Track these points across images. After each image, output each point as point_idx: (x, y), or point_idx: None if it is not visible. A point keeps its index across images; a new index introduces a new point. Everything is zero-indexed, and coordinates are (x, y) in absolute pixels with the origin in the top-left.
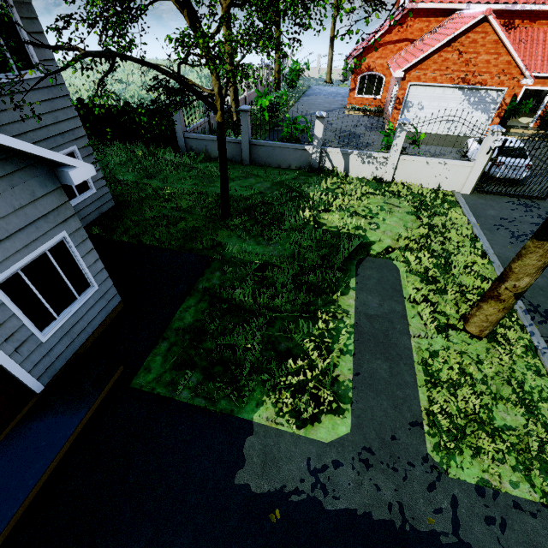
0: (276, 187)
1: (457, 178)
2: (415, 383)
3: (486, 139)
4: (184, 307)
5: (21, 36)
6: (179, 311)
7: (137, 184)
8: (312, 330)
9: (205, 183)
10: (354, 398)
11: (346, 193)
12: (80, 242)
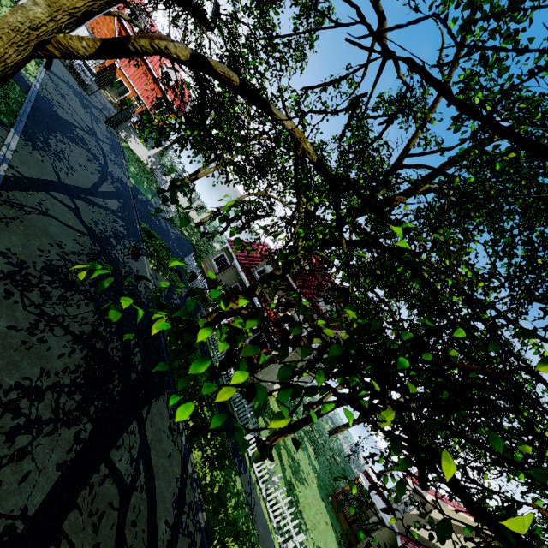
0: None
1: None
2: None
3: None
4: None
5: None
6: None
7: None
8: None
9: None
10: None
11: None
12: None
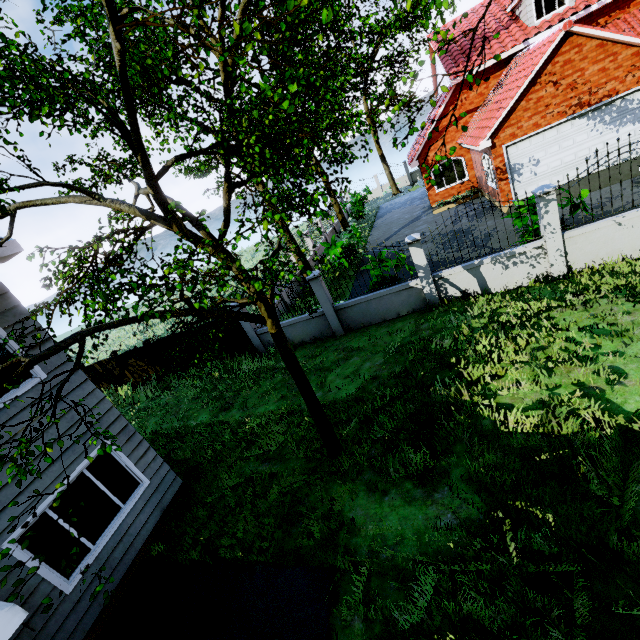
0: (394, 359)
1: None
2: None
3: None
4: None
5: (9, 348)
6: None
7: (212, 427)
8: None
9: (294, 392)
10: None
11: (508, 325)
12: None
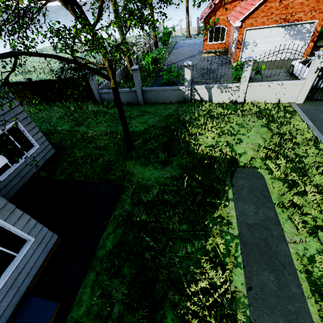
0: (164, 120)
1: (292, 93)
2: (302, 294)
3: (314, 62)
4: (105, 235)
5: None
6: (102, 239)
7: (70, 132)
8: (206, 246)
9: (114, 124)
10: (251, 317)
11: (213, 117)
12: (8, 215)
